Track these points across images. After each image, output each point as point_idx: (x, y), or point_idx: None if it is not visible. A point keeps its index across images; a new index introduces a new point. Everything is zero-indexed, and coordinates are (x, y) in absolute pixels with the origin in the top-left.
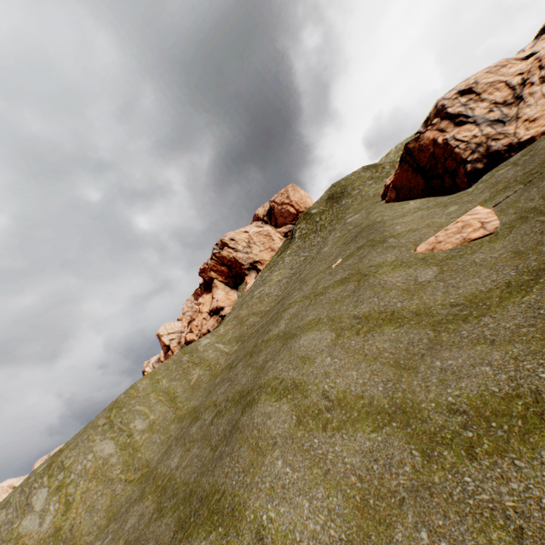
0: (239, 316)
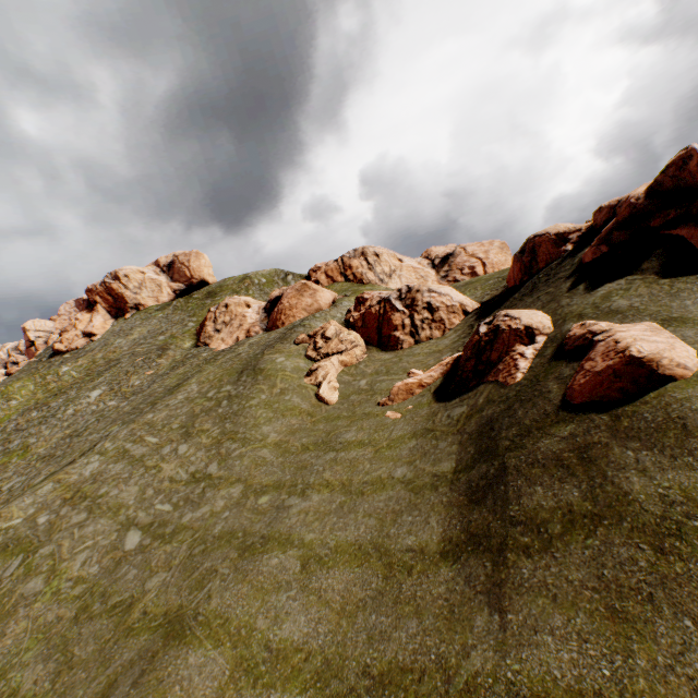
0: (97, 356)
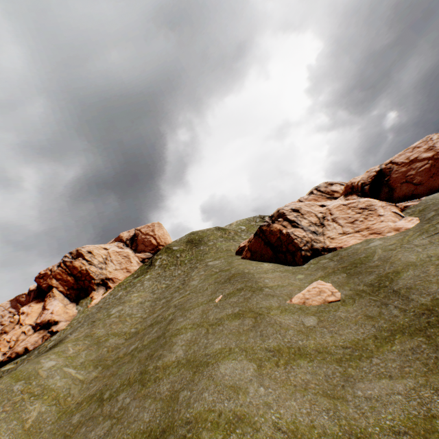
0: (94, 335)
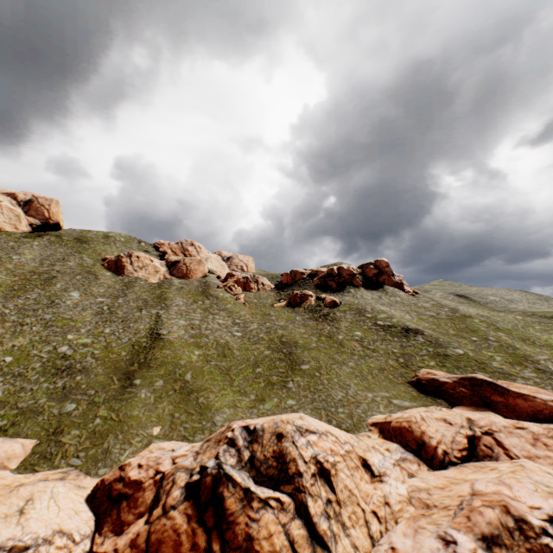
0: (7, 266)
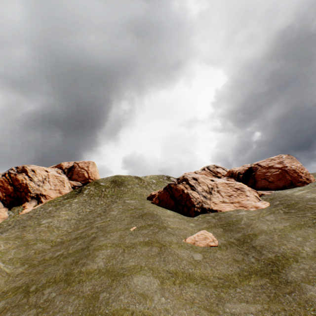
0: (25, 237)
